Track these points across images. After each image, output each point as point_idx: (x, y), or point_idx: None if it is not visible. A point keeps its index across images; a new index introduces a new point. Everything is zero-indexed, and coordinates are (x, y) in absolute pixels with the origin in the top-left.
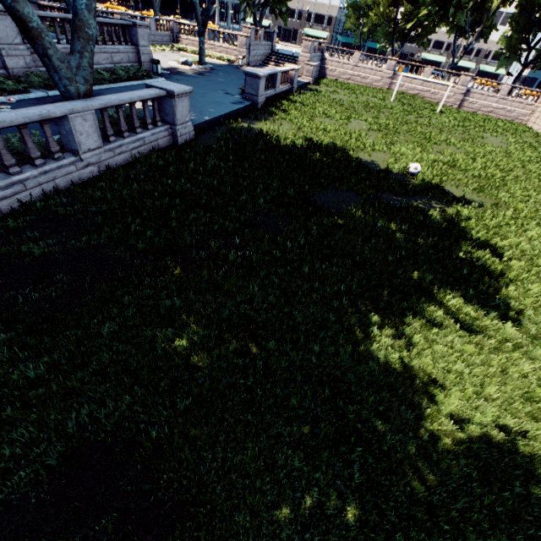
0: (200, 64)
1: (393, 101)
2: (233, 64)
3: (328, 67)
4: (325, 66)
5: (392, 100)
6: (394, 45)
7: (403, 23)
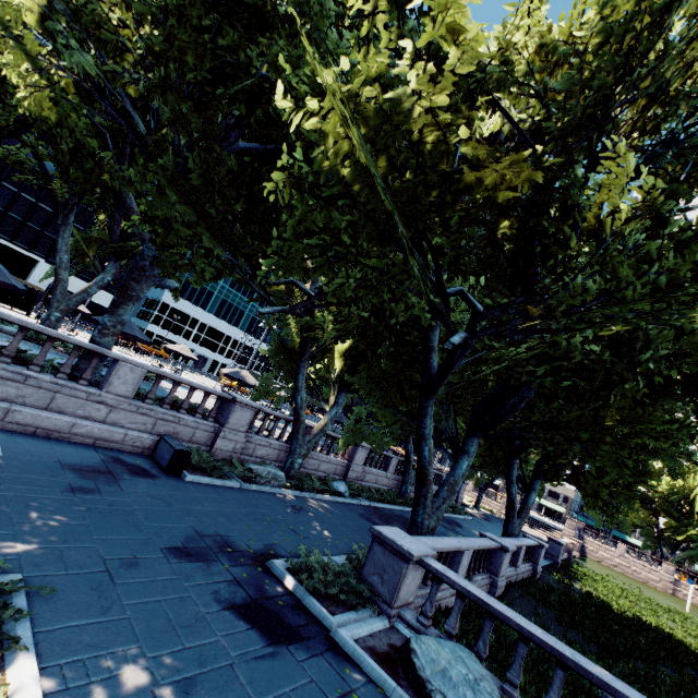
0: (475, 509)
1: (689, 612)
2: (495, 515)
3: (587, 545)
4: (583, 543)
5: (687, 609)
6: (662, 548)
7: (670, 533)
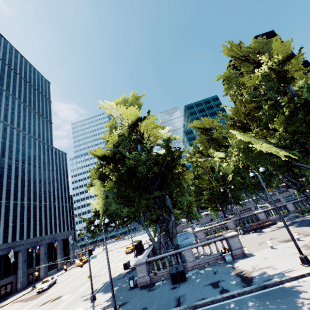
0: None
1: None
2: None
3: None
4: None
5: None
6: None
7: None
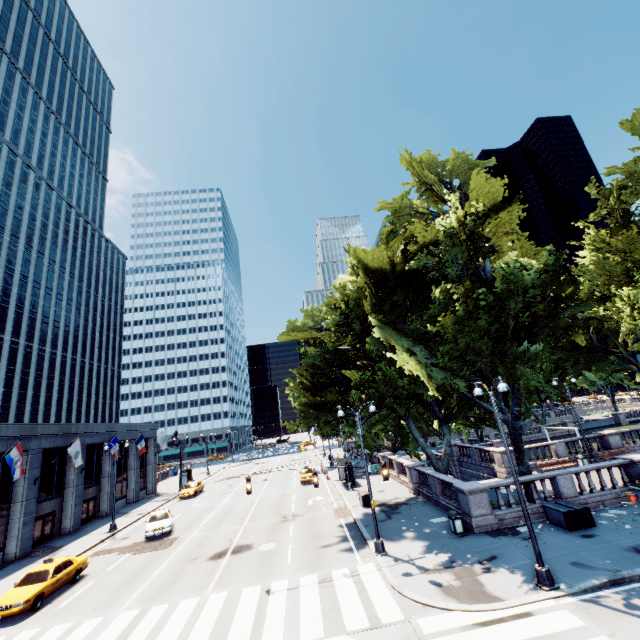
0: None
1: None
2: None
3: None
4: None
5: None
6: None
7: None
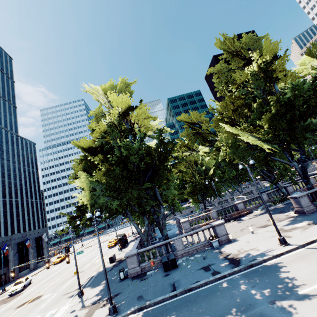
0: None
1: None
2: None
3: None
4: None
5: None
6: None
7: None
